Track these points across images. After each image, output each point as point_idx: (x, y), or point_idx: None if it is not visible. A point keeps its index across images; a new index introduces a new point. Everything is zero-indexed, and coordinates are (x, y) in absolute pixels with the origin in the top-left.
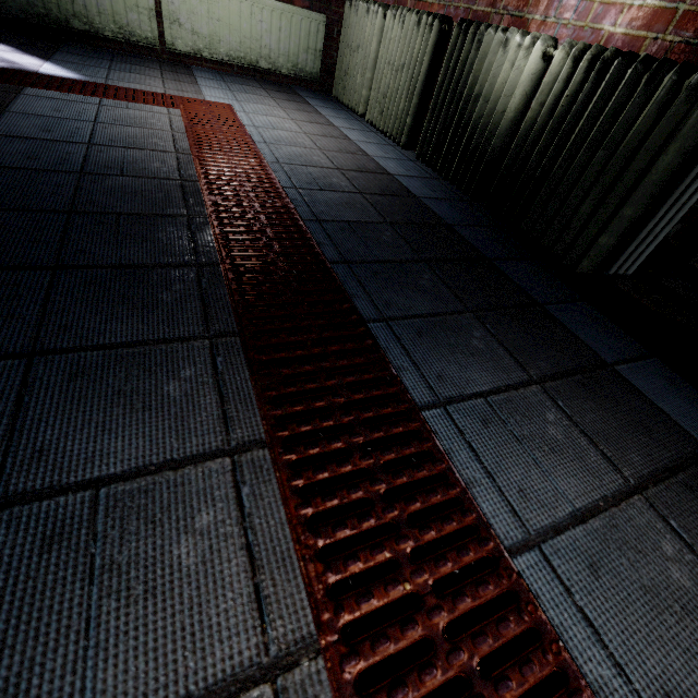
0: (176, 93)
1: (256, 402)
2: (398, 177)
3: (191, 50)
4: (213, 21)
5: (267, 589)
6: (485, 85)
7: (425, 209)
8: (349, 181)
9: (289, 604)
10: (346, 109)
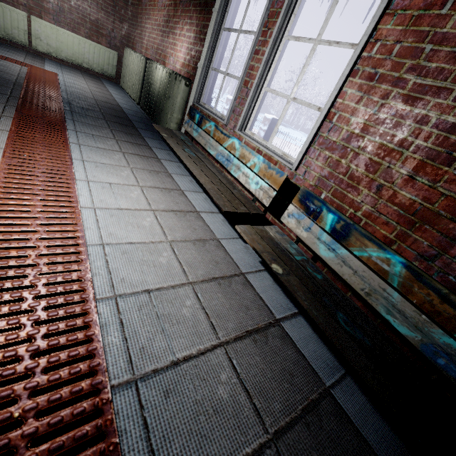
0: (29, 63)
1: (14, 114)
2: (123, 108)
3: (46, 52)
4: (59, 42)
5: (1, 125)
6: (153, 80)
7: (124, 115)
8: (96, 102)
9: (5, 128)
10: (123, 90)
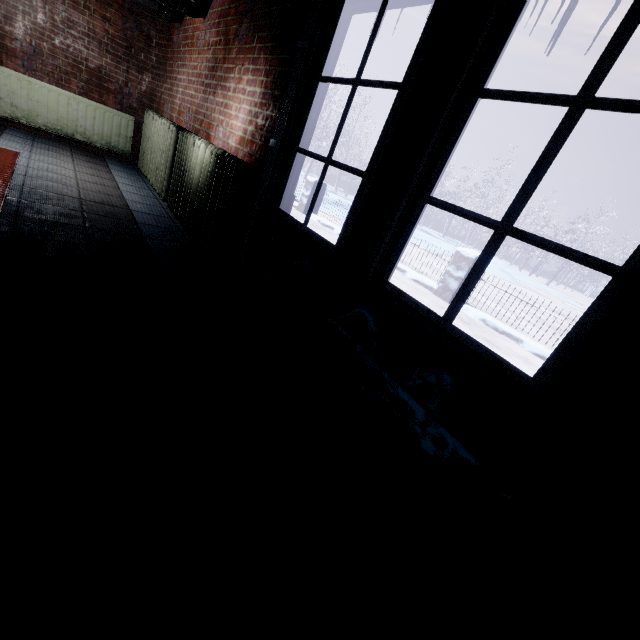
0: None
1: None
2: (135, 212)
3: (9, 116)
4: (32, 101)
5: None
6: (188, 164)
7: (134, 228)
8: (81, 205)
9: None
10: (142, 176)
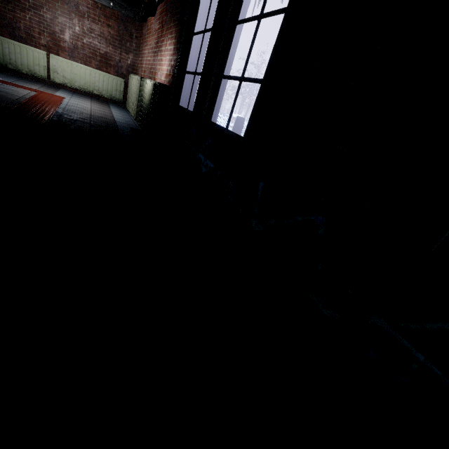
0: (42, 90)
1: None
2: (118, 122)
3: (62, 83)
4: (73, 74)
5: None
6: (144, 95)
7: (115, 126)
8: (91, 116)
9: None
10: (127, 111)
